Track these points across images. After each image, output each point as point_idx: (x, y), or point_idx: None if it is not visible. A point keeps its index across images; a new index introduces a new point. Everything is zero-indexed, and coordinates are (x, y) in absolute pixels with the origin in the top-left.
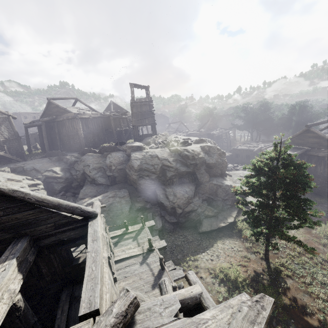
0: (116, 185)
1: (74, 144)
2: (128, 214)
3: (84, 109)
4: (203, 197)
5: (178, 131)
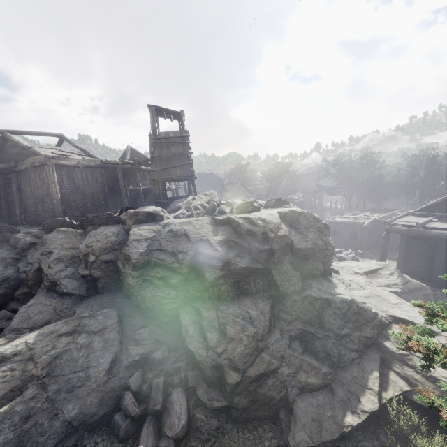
0: (96, 297)
1: (44, 211)
2: (104, 382)
3: (70, 151)
4: (291, 329)
5: (236, 196)
